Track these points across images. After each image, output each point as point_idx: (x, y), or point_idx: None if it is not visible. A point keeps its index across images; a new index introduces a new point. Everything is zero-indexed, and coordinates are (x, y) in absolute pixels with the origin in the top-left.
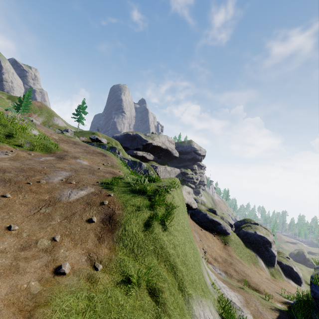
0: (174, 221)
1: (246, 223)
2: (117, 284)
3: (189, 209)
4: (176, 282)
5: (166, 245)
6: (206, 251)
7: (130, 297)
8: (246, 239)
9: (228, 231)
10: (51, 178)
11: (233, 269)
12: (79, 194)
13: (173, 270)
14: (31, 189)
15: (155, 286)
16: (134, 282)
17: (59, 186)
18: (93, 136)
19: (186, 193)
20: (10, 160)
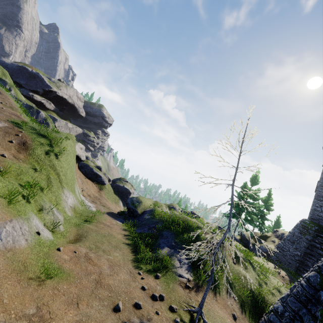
0: (64, 157)
1: (121, 180)
2: (30, 168)
3: (78, 159)
4: (58, 180)
5: (56, 164)
6: (83, 190)
7: (36, 174)
8: (117, 189)
9: (105, 182)
10: None
11: (99, 201)
12: None
13: (58, 175)
14: None
15: (48, 175)
16: (38, 171)
17: None
18: None
19: (79, 148)
20: None
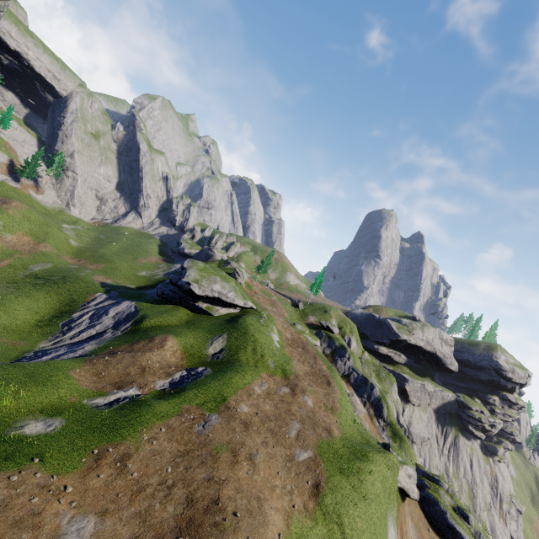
0: (361, 508)
1: None
2: (313, 527)
3: (405, 495)
4: None
5: (345, 523)
6: None
7: (317, 538)
8: None
9: None
10: (290, 431)
11: None
12: (304, 456)
13: None
14: (282, 443)
15: None
16: (320, 532)
17: (294, 442)
18: (324, 322)
19: (405, 474)
20: (267, 396)
